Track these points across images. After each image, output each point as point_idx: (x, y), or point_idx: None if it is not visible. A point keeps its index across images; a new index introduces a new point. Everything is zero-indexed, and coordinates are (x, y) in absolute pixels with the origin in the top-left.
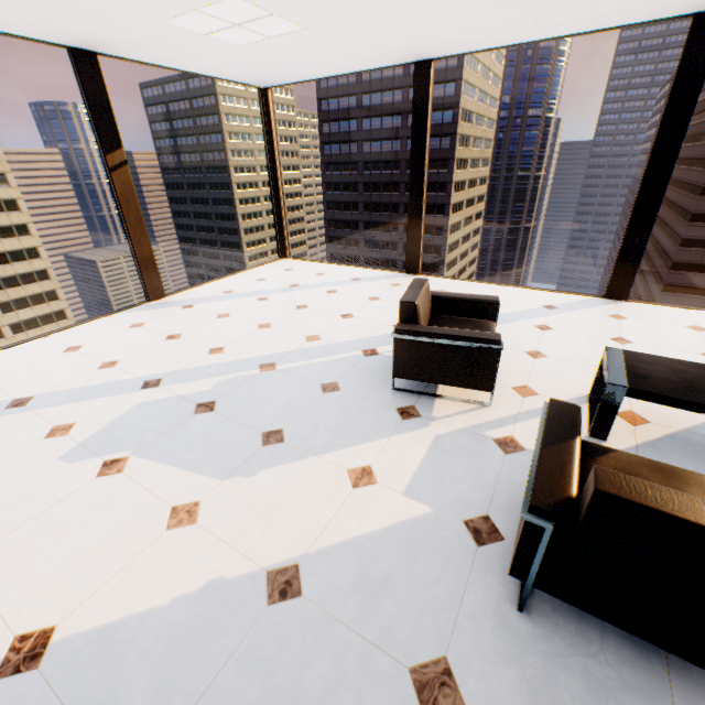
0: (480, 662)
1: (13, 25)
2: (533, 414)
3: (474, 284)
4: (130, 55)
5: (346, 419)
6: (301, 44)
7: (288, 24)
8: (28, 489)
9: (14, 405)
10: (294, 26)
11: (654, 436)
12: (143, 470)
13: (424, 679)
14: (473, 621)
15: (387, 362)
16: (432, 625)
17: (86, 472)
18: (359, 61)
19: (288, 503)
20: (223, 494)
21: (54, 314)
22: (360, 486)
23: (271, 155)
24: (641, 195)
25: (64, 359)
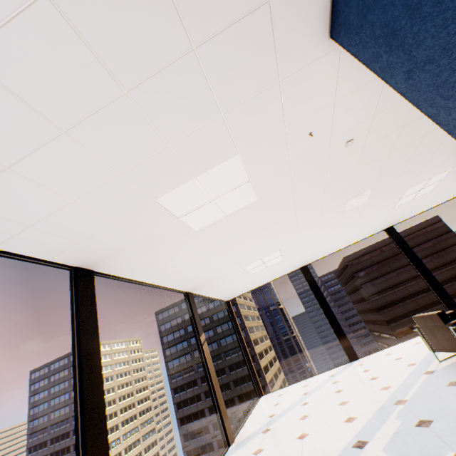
0: None
1: (185, 283)
2: None
3: (394, 346)
4: (202, 291)
5: None
6: (272, 268)
7: (280, 258)
8: None
9: None
10: (281, 259)
11: None
12: None
13: None
14: None
15: (447, 368)
16: None
17: None
18: (282, 272)
19: None
20: None
21: None
22: None
23: (237, 330)
24: (423, 275)
25: None
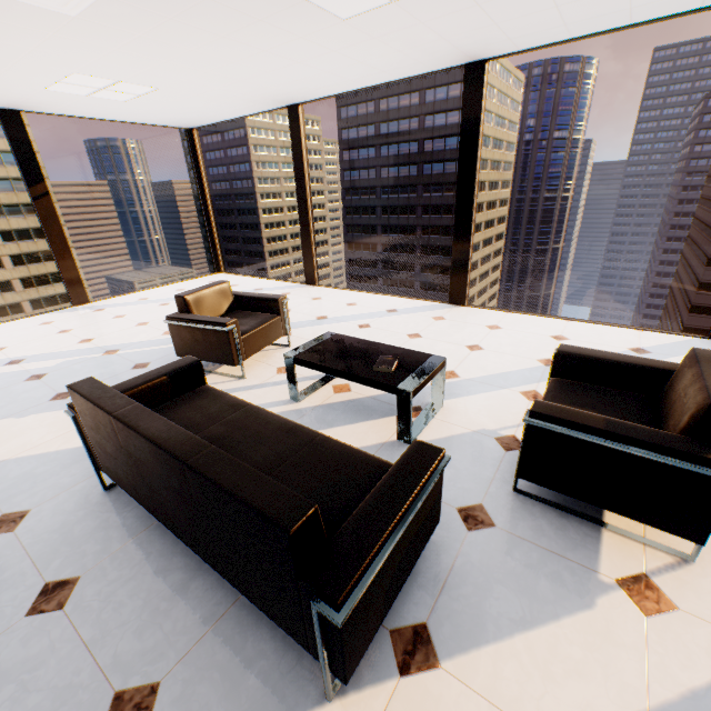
0: (49, 513)
1: None
2: (269, 385)
3: (352, 293)
4: (49, 111)
5: None
6: (172, 98)
7: (141, 87)
8: None
9: None
10: (148, 88)
11: (341, 400)
12: None
13: (6, 519)
14: (69, 495)
15: None
16: (42, 495)
17: None
18: (239, 107)
19: (27, 433)
20: None
21: None
22: None
23: (200, 184)
24: (458, 213)
25: None
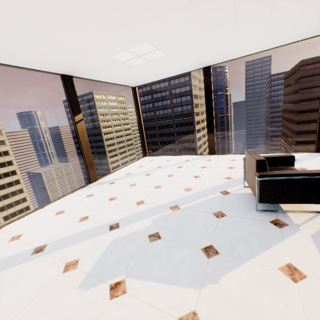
0: None
1: (42, 65)
2: None
3: None
4: (86, 76)
5: (245, 232)
6: (161, 63)
7: (161, 53)
8: (64, 318)
9: (36, 252)
10: (163, 54)
11: None
12: (140, 289)
13: None
14: None
15: (238, 196)
16: None
17: (101, 296)
18: (180, 69)
19: (260, 303)
20: (207, 301)
21: (21, 199)
22: (298, 280)
23: (138, 113)
24: None
25: (57, 219)
